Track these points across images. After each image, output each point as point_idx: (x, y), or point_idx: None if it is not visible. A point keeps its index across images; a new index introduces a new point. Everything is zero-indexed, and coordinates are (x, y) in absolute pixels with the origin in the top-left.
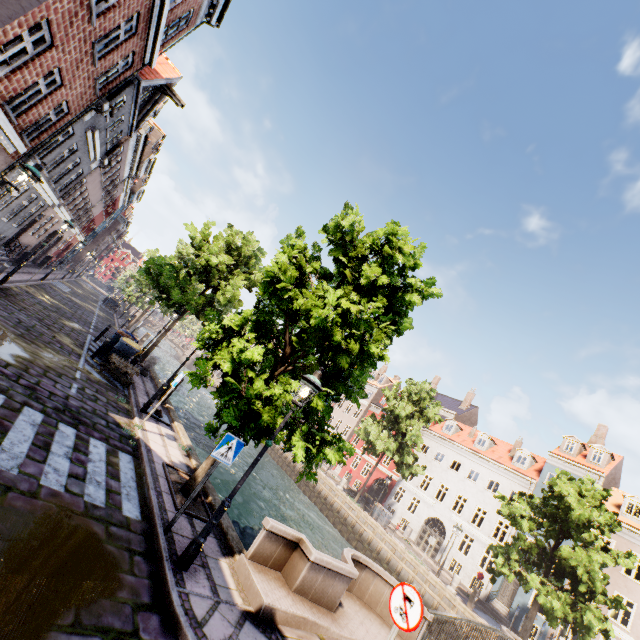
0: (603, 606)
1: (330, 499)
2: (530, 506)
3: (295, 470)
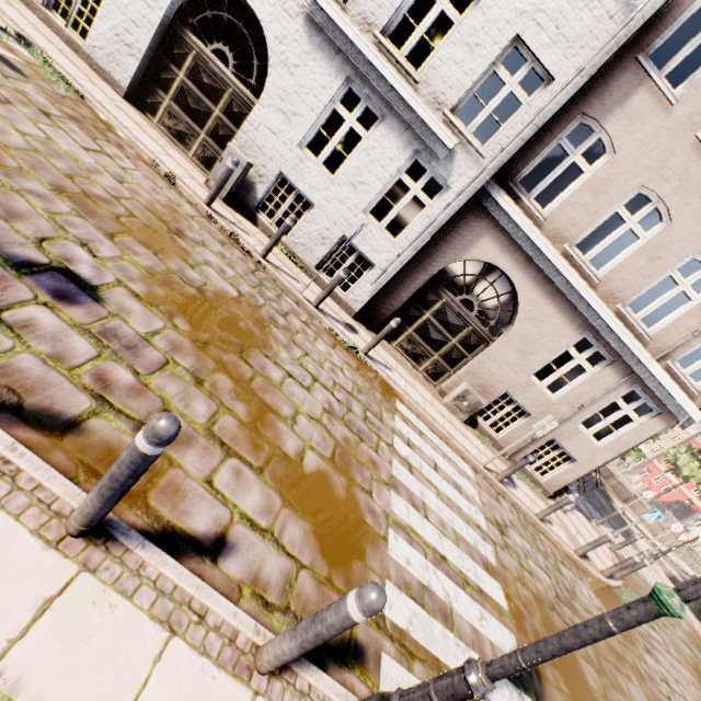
0: None
1: None
2: None
3: None
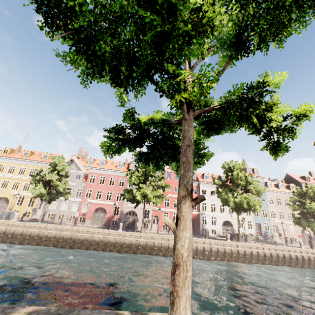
0: (278, 217)
1: (235, 251)
2: (293, 201)
3: (193, 251)
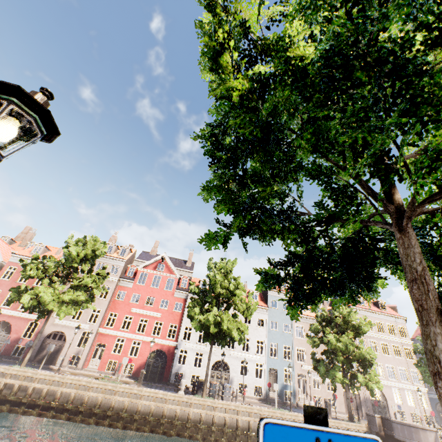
0: (309, 360)
1: (184, 414)
2: (314, 330)
3: (103, 409)
